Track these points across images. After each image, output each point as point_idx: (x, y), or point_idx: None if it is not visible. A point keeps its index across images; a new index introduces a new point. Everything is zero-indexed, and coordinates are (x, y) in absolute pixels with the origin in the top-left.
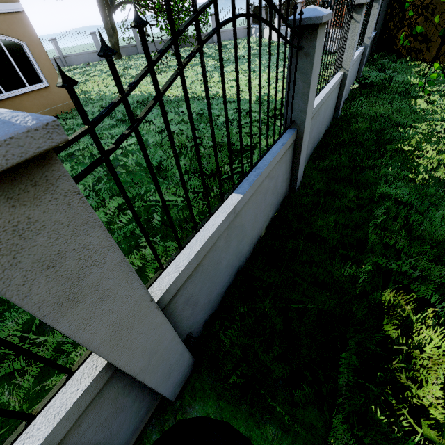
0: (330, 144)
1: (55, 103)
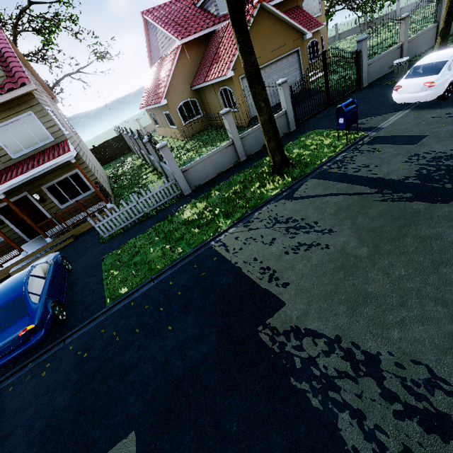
0: None
1: None
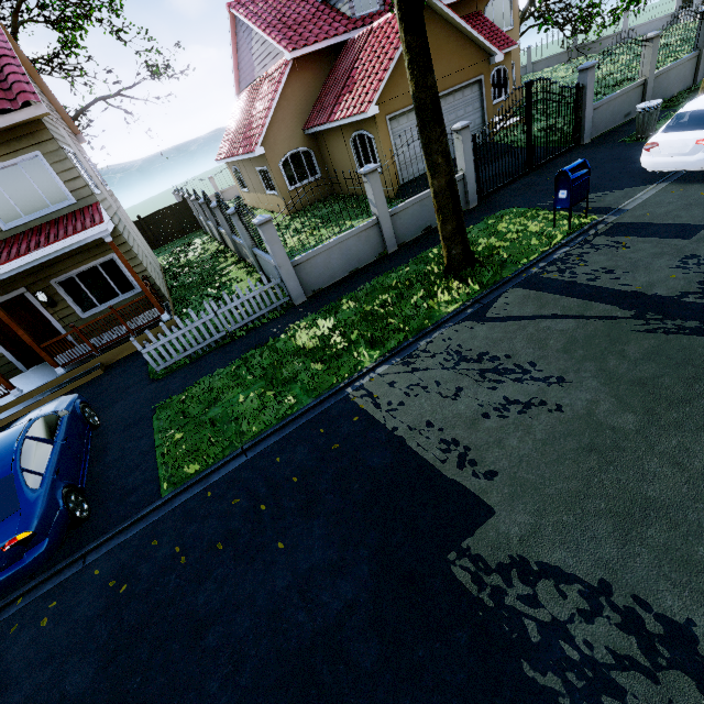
0: None
1: (514, 99)
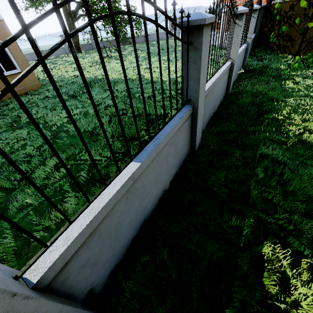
0: (223, 114)
1: (26, 83)
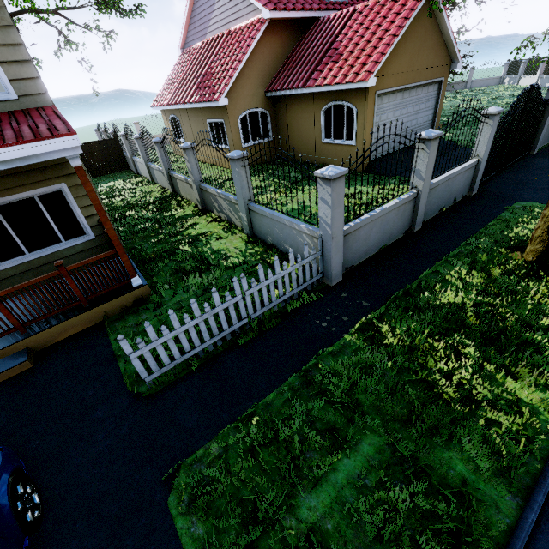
0: None
1: None
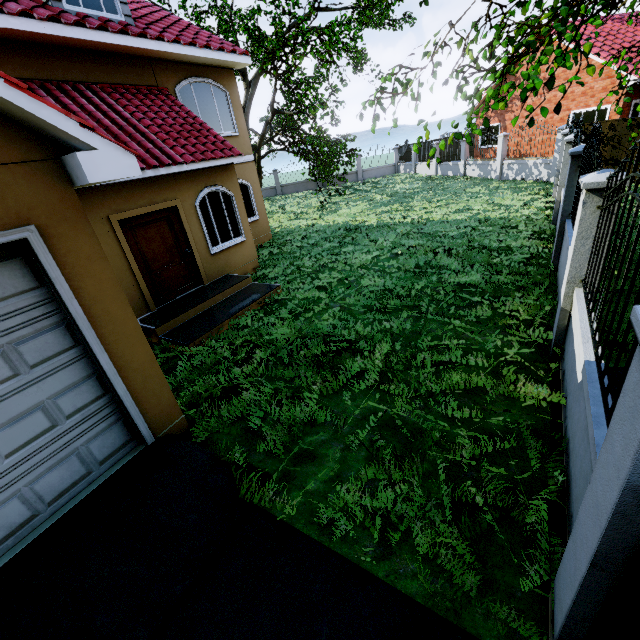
0: None
1: (260, 234)
